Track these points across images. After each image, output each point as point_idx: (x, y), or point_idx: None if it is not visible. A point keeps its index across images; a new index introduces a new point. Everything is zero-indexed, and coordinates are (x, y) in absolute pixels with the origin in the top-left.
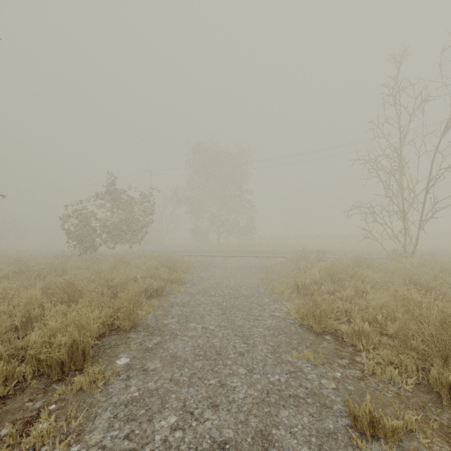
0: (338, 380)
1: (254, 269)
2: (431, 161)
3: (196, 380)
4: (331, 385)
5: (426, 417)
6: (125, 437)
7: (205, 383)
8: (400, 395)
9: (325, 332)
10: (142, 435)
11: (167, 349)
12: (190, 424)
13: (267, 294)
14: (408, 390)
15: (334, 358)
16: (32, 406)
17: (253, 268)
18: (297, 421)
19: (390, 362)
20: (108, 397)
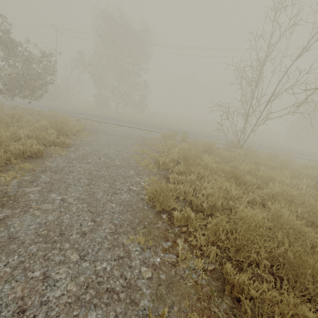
0: (156, 267)
1: (134, 140)
2: (279, 80)
3: (20, 271)
4: (148, 273)
5: (209, 310)
6: None
7: (27, 276)
8: (197, 284)
9: (164, 211)
10: None
11: (9, 226)
12: None
13: (134, 166)
14: (204, 278)
15: (161, 240)
16: None
17: (134, 139)
18: None
19: (201, 245)
20: None
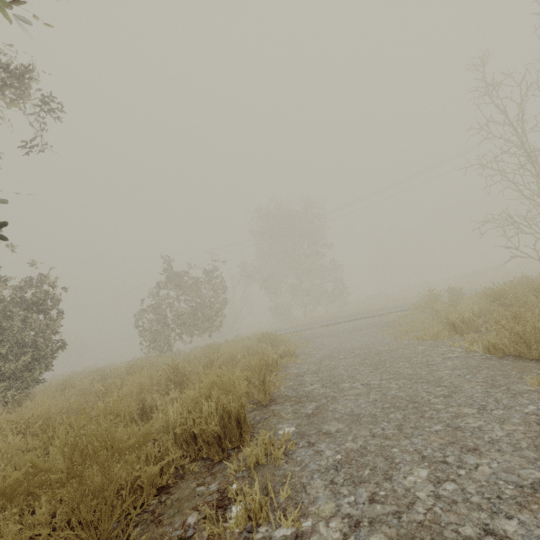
0: None
1: (372, 329)
2: None
3: (411, 430)
4: None
5: None
6: (370, 501)
7: (428, 431)
8: None
9: None
10: (394, 495)
11: (335, 410)
12: (456, 473)
13: (416, 343)
14: None
15: None
16: (208, 490)
17: (371, 328)
18: None
19: None
20: (302, 465)
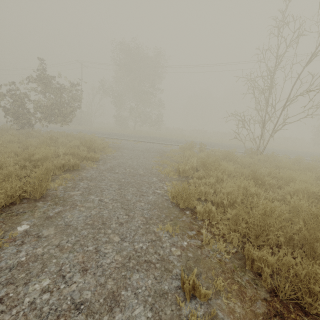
0: (184, 248)
1: (154, 153)
2: (293, 86)
3: (78, 246)
4: (177, 252)
5: (233, 279)
6: None
7: (84, 249)
8: (221, 261)
9: (187, 208)
10: (14, 297)
11: (64, 218)
12: (59, 287)
13: (157, 175)
14: (227, 257)
15: (186, 230)
16: None
17: (153, 152)
18: (143, 283)
19: (223, 234)
20: None
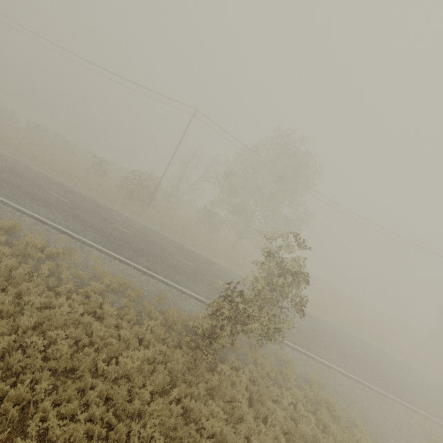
0: None
1: None
2: None
3: None
4: None
5: None
6: None
7: None
8: None
9: None
10: None
11: None
12: None
13: None
14: None
15: None
16: None
17: None
18: None
19: None
20: None
